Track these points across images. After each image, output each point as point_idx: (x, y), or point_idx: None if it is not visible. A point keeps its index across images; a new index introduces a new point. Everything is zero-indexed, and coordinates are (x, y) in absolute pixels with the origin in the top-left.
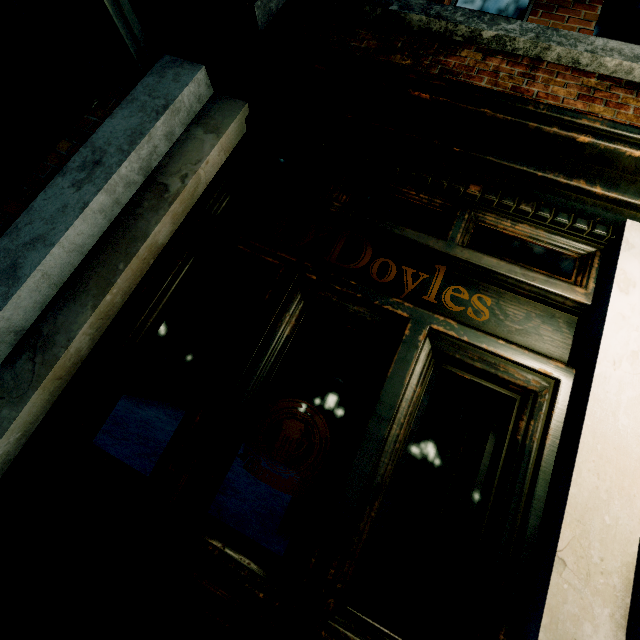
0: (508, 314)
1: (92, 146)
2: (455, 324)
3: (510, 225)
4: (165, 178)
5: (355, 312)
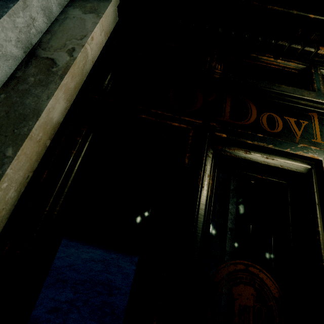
0: None
1: None
2: None
3: None
4: (49, 53)
5: (267, 162)
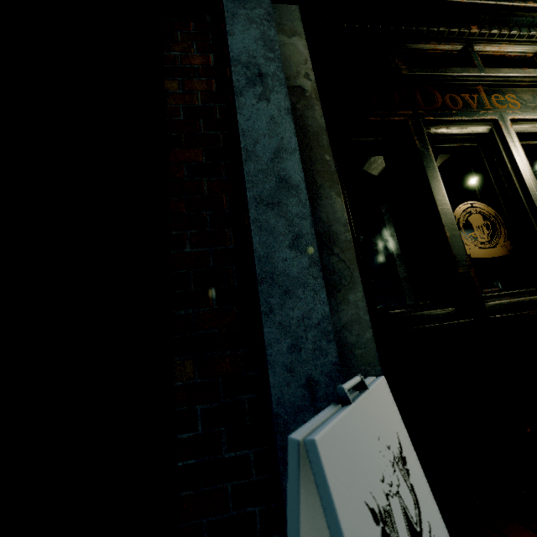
0: (525, 100)
1: (240, 63)
2: (518, 112)
3: (495, 48)
4: (293, 82)
5: (463, 131)
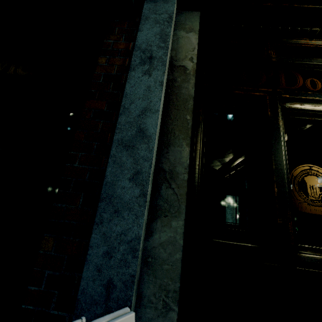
0: None
1: (140, 49)
2: None
3: None
4: (180, 62)
5: (315, 108)
